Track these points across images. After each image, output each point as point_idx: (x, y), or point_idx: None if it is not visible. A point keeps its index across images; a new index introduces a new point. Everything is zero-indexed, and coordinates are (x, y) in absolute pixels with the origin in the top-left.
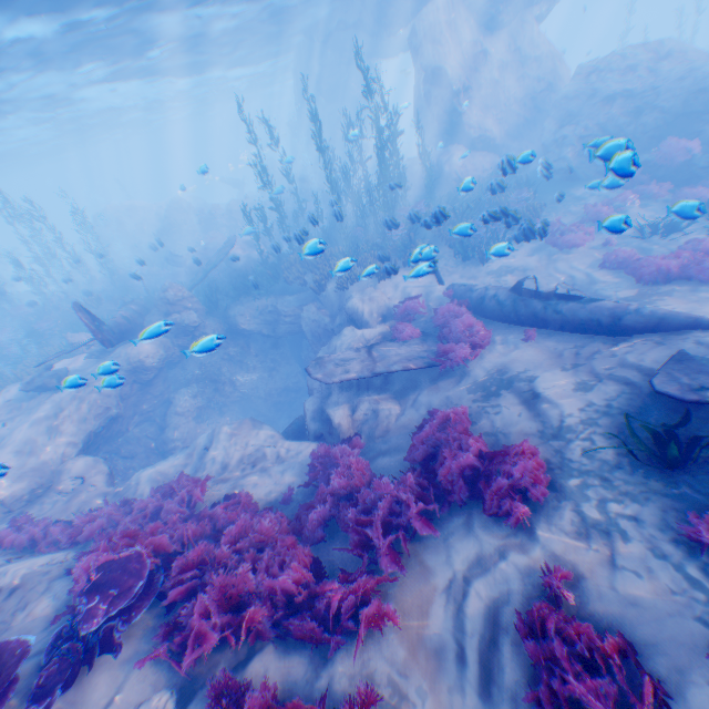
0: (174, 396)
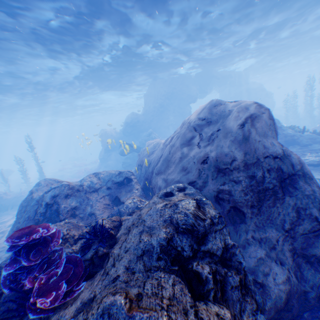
0: None
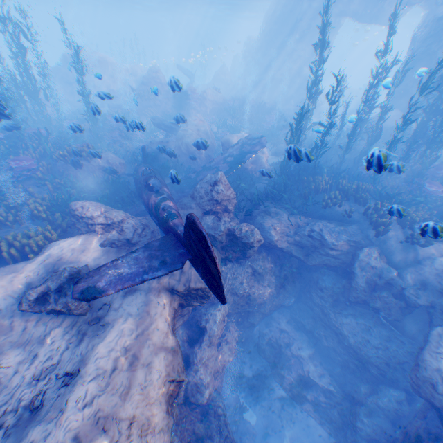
0: (206, 319)
